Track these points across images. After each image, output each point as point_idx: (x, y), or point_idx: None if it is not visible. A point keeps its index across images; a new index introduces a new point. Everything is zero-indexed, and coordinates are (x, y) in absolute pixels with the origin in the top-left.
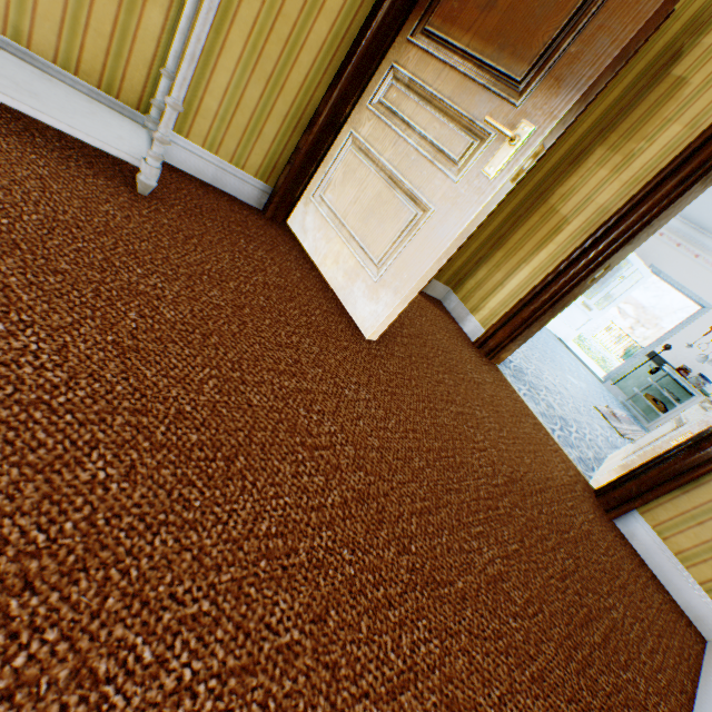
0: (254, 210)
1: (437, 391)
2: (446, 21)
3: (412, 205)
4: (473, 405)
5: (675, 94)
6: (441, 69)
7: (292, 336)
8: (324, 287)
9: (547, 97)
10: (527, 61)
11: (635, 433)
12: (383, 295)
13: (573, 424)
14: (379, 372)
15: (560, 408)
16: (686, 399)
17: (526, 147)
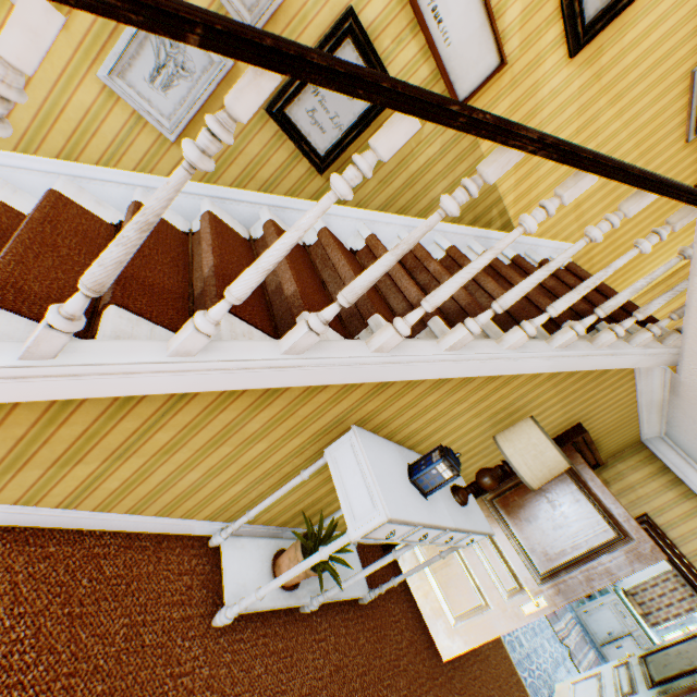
0: (379, 550)
1: (476, 690)
2: (505, 507)
3: (478, 594)
4: (490, 690)
5: None
6: (500, 530)
7: (427, 695)
8: (419, 615)
9: (553, 592)
10: (545, 566)
11: (568, 625)
12: (457, 639)
13: (534, 656)
14: (455, 695)
15: (525, 639)
16: (604, 594)
17: (542, 610)
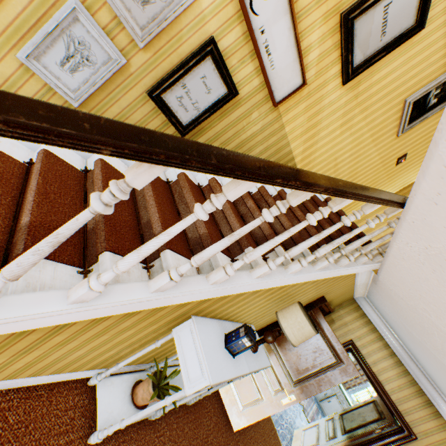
0: None
1: (251, 445)
2: (277, 341)
3: (258, 392)
4: (259, 443)
5: (331, 324)
6: (273, 354)
7: None
8: (222, 404)
9: (299, 391)
10: (296, 377)
11: None
12: (243, 418)
13: (284, 415)
14: None
15: None
16: None
17: (293, 402)
